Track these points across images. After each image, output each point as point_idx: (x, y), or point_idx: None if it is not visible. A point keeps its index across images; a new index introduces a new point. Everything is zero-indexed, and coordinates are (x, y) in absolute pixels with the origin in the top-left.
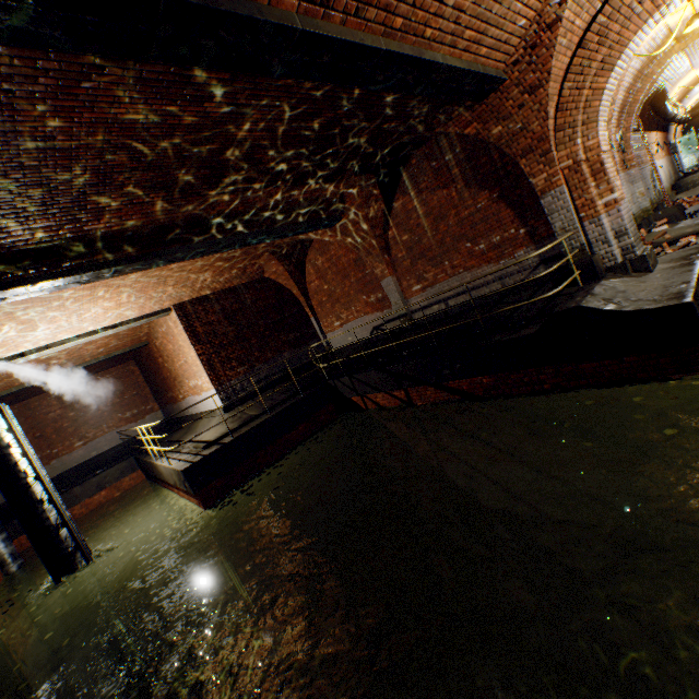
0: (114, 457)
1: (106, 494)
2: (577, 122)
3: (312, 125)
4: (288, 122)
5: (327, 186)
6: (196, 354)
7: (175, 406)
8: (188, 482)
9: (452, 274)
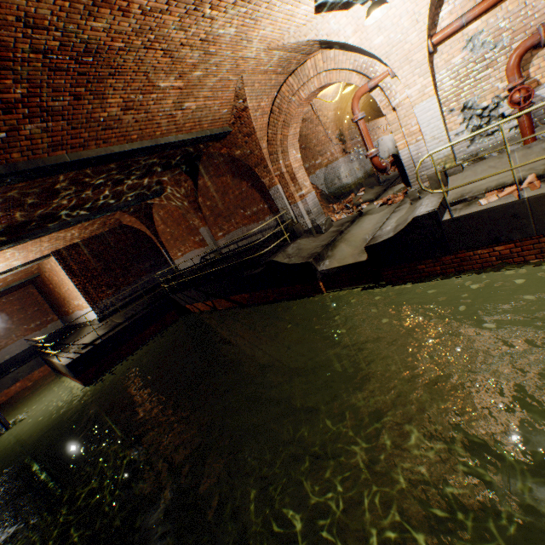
0: (24, 357)
1: (21, 385)
2: (278, 152)
3: (112, 165)
4: (93, 169)
5: (144, 179)
6: (74, 285)
7: (69, 317)
8: (71, 371)
9: (237, 227)
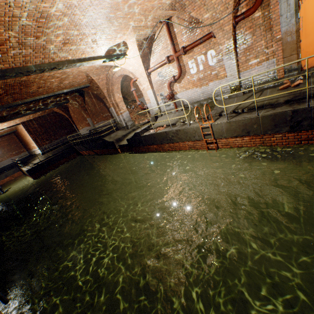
0: (10, 167)
1: (9, 178)
2: (111, 94)
3: None
4: None
5: (58, 98)
6: (31, 137)
7: (31, 151)
8: (28, 173)
9: (101, 121)
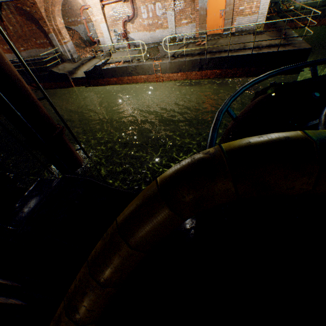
0: None
1: None
2: (51, 17)
3: None
4: None
5: None
6: None
7: None
8: None
9: (33, 48)
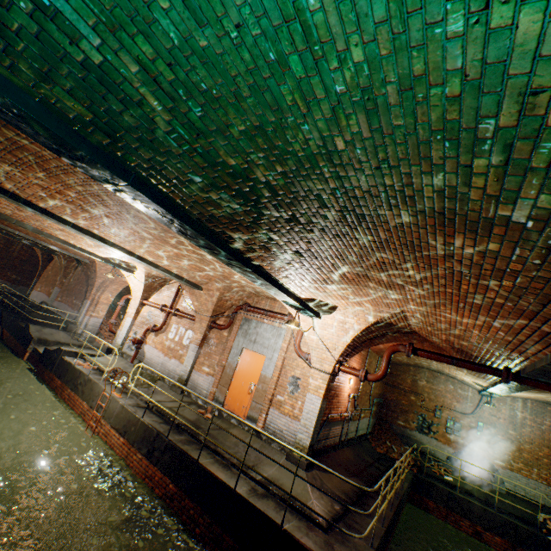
0: None
1: None
2: (102, 288)
3: None
4: None
5: None
6: None
7: None
8: None
9: (67, 303)
